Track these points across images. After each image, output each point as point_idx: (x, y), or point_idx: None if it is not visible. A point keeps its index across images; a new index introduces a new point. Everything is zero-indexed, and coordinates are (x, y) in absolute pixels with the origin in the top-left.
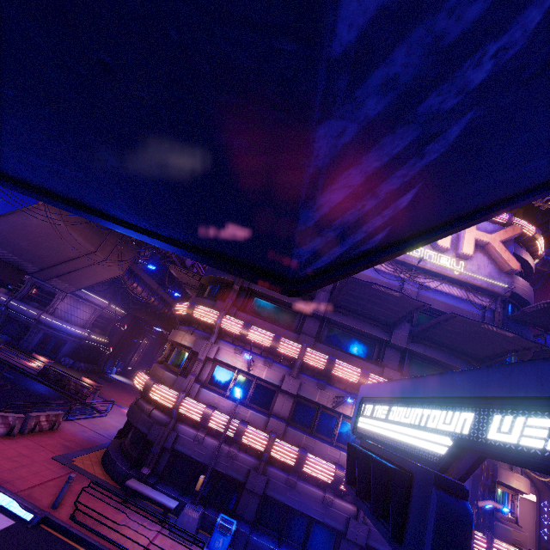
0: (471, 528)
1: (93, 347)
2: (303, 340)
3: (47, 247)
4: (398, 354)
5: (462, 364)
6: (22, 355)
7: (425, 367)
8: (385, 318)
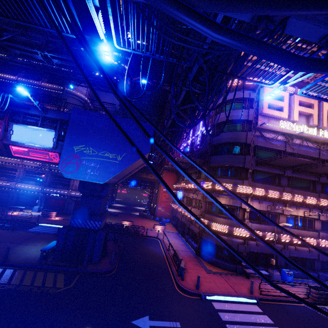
0: None
1: None
2: (286, 190)
3: (132, 168)
4: (320, 185)
5: None
6: None
7: None
8: (321, 172)
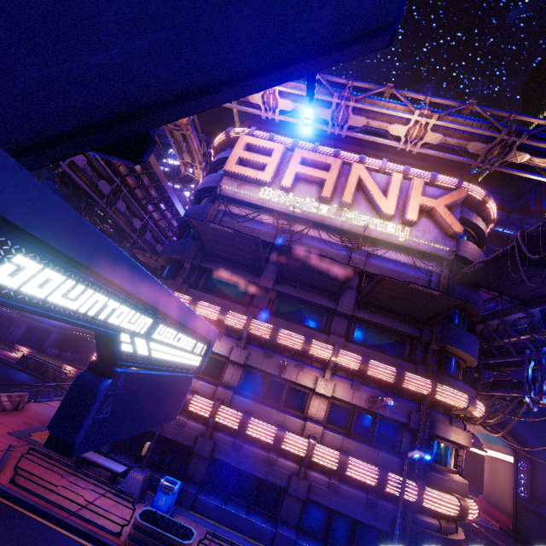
0: (94, 397)
1: (80, 337)
2: (252, 313)
3: None
4: (345, 321)
5: (407, 328)
6: (6, 347)
7: (373, 333)
8: (330, 287)
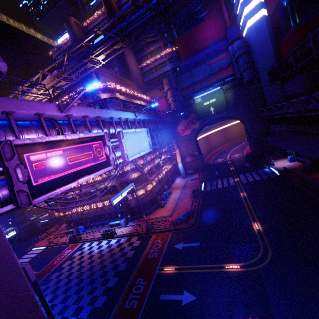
0: None
1: None
2: None
3: None
4: None
5: None
6: None
7: None
8: None
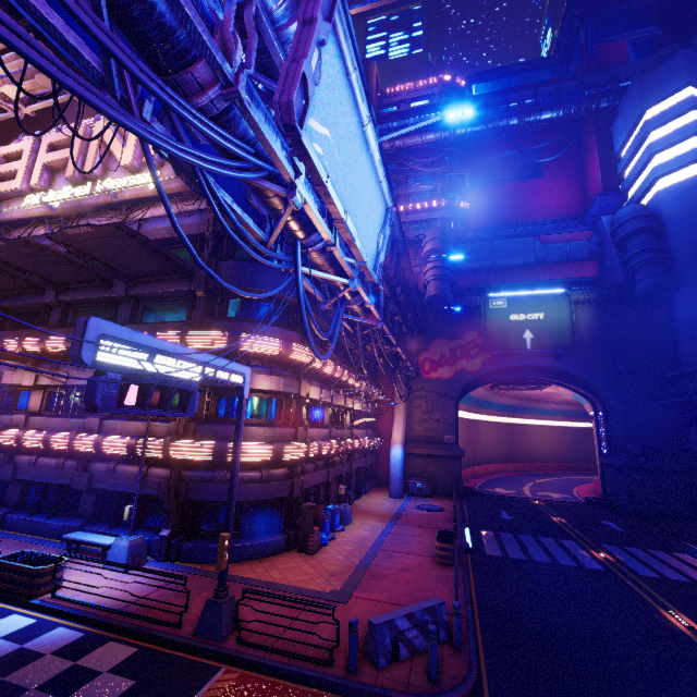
0: None
1: None
2: (38, 333)
3: None
4: (130, 306)
5: (179, 286)
6: None
7: (161, 306)
8: (88, 274)
